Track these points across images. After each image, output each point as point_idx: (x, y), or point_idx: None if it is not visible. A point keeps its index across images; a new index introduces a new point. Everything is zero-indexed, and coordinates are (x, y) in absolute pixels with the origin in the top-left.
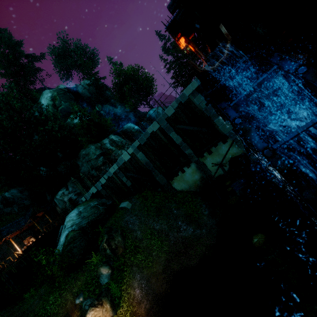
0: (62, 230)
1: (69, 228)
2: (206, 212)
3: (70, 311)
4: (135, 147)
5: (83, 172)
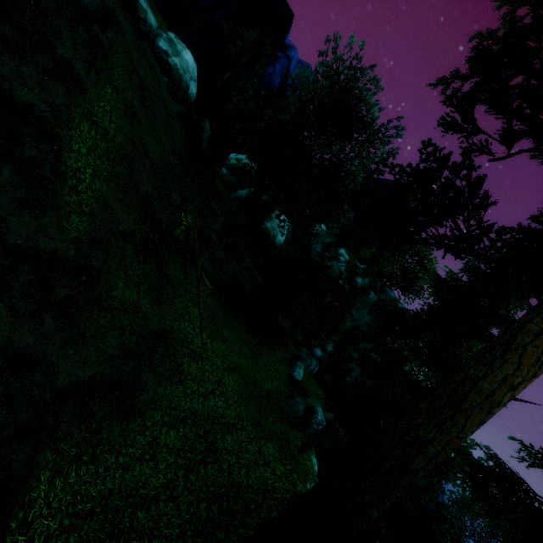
0: None
1: None
2: None
3: None
4: None
5: None
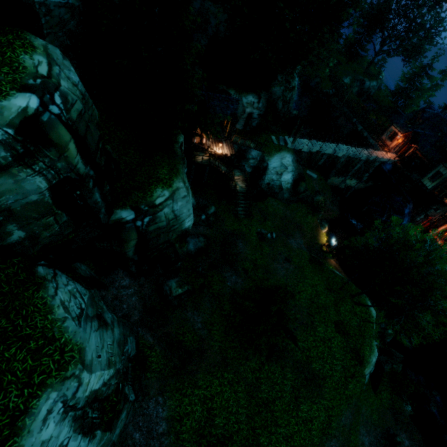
0: (272, 163)
1: (291, 172)
2: (331, 199)
3: (317, 224)
4: (348, 154)
5: (273, 92)
